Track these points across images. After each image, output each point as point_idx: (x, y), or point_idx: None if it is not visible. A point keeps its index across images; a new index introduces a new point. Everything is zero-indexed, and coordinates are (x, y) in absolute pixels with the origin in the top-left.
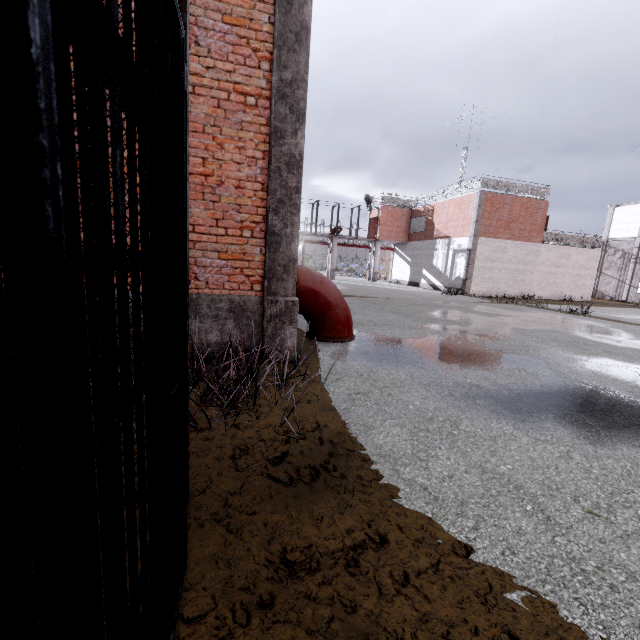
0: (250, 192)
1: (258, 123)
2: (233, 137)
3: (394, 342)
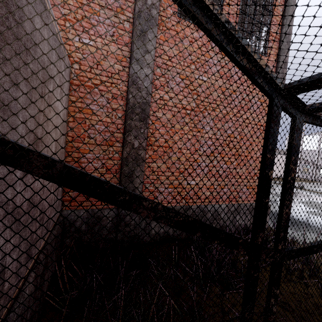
0: (258, 161)
1: (263, 136)
2: (256, 141)
3: (276, 213)
